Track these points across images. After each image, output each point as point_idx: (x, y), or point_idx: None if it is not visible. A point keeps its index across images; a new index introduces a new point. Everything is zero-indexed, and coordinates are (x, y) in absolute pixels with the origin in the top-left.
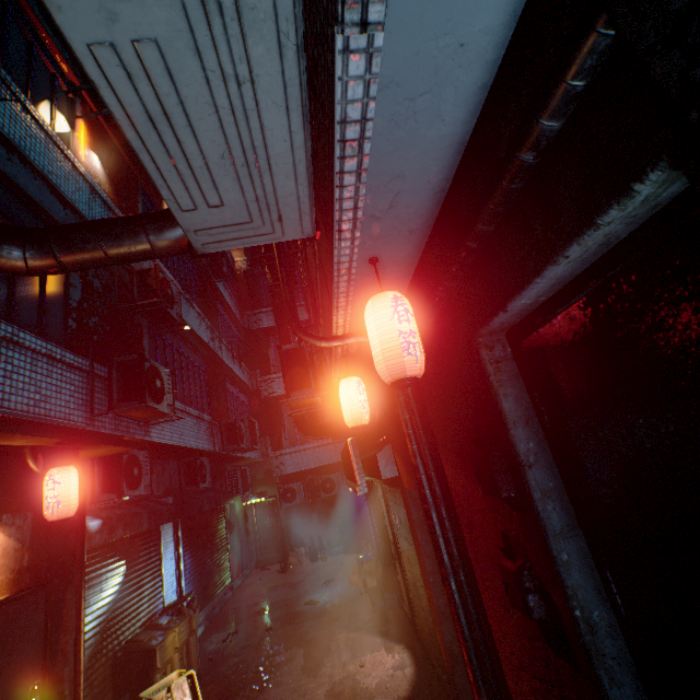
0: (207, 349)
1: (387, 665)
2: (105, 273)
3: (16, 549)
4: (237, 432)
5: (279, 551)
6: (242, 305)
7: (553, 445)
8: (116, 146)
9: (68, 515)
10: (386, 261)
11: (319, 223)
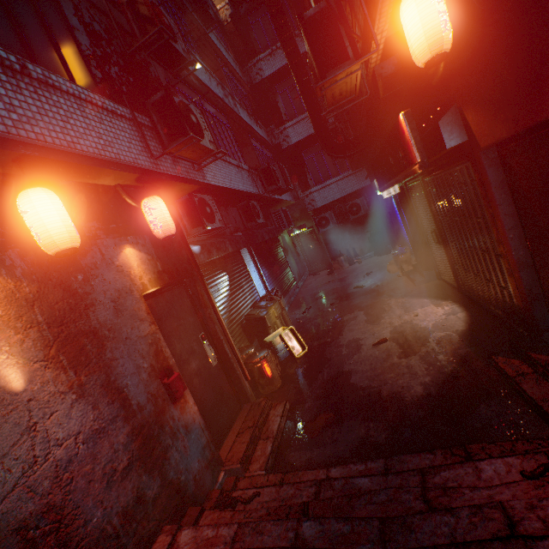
0: (224, 106)
1: (439, 314)
2: (100, 16)
3: (149, 260)
4: (273, 174)
5: (323, 263)
6: (239, 62)
7: None
8: None
9: (171, 233)
10: None
11: None
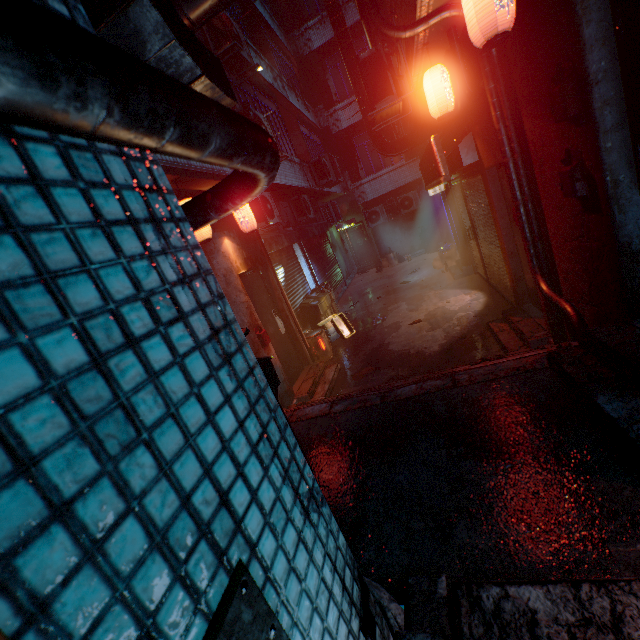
0: (274, 93)
1: (466, 300)
2: None
3: (238, 249)
4: (324, 168)
5: (372, 261)
6: (284, 27)
7: (623, 58)
8: None
9: (254, 229)
10: None
11: None
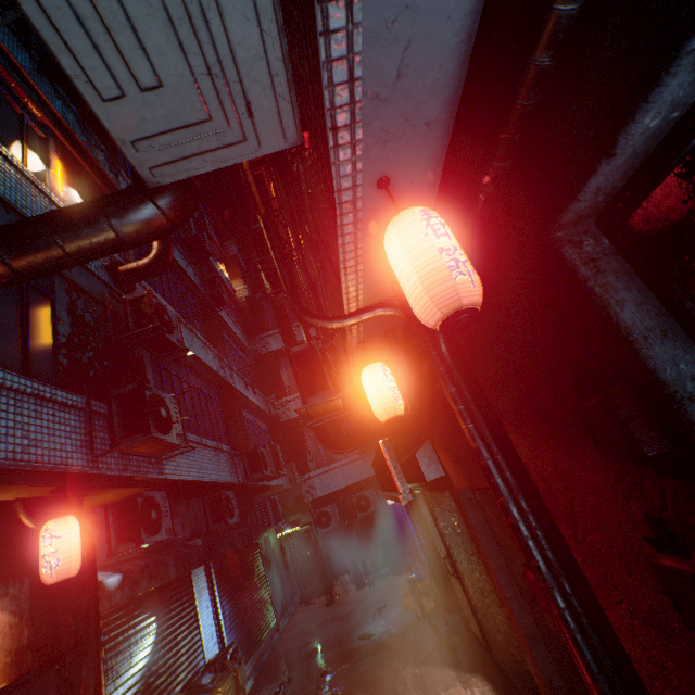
0: (217, 378)
1: None
2: (97, 307)
3: (12, 625)
4: (260, 459)
5: (322, 582)
6: (248, 333)
7: None
8: (97, 183)
9: (70, 575)
10: (399, 185)
11: (309, 176)
